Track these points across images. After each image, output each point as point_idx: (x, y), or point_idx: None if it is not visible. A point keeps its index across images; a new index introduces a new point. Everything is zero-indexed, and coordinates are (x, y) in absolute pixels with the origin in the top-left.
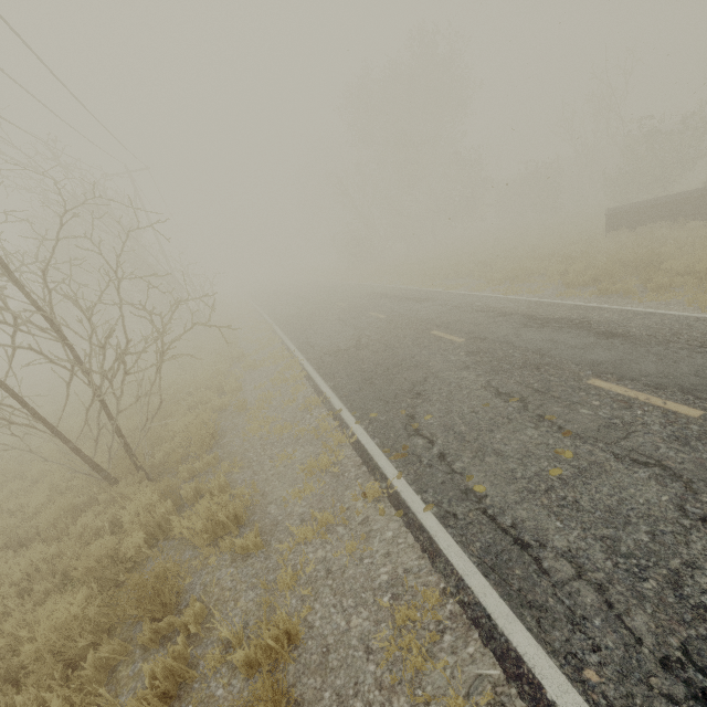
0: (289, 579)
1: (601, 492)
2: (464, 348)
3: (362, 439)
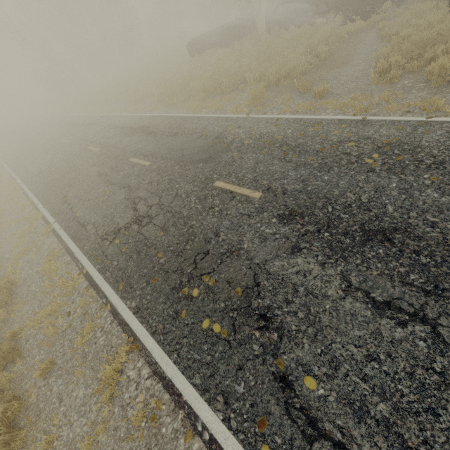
0: (12, 270)
1: (110, 201)
2: (97, 154)
3: (45, 213)
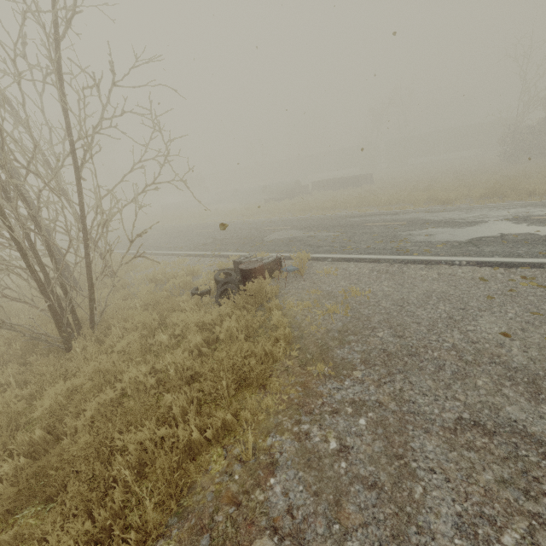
0: None
1: None
2: None
3: None
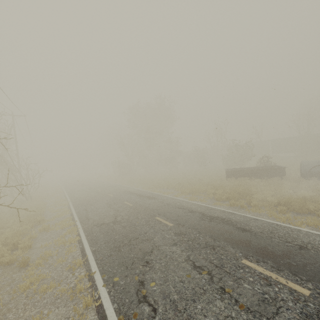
0: None
1: None
2: (173, 230)
3: (105, 303)
